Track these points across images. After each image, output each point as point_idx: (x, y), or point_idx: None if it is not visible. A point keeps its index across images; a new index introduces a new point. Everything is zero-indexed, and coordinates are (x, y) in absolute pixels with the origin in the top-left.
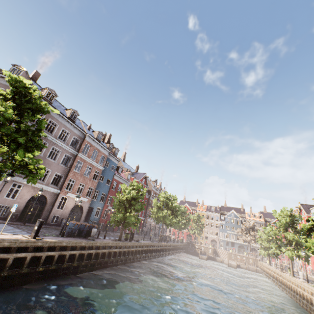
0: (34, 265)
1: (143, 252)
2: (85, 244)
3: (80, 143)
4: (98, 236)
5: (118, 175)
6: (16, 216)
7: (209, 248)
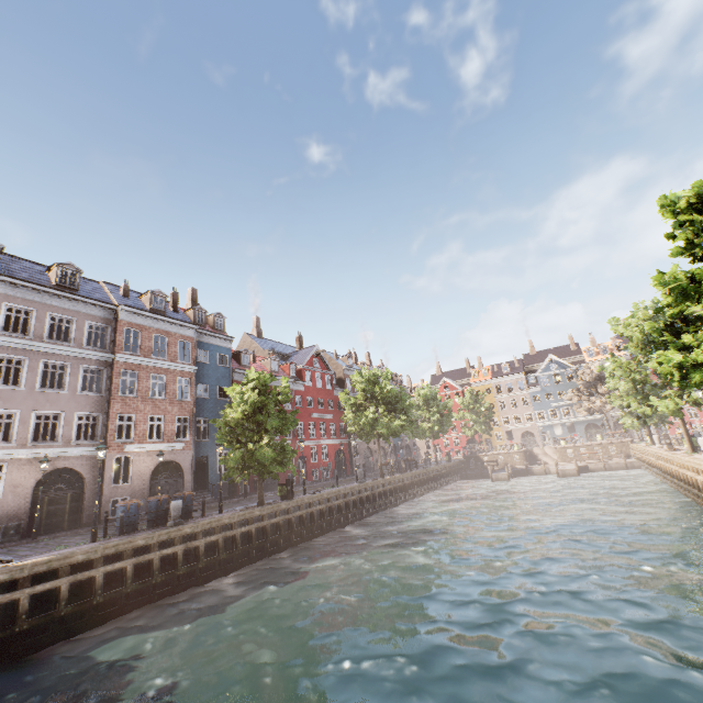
0: (11, 622)
1: (337, 511)
2: (146, 540)
3: (112, 331)
4: (204, 512)
5: (243, 370)
6: (18, 528)
7: (514, 452)
